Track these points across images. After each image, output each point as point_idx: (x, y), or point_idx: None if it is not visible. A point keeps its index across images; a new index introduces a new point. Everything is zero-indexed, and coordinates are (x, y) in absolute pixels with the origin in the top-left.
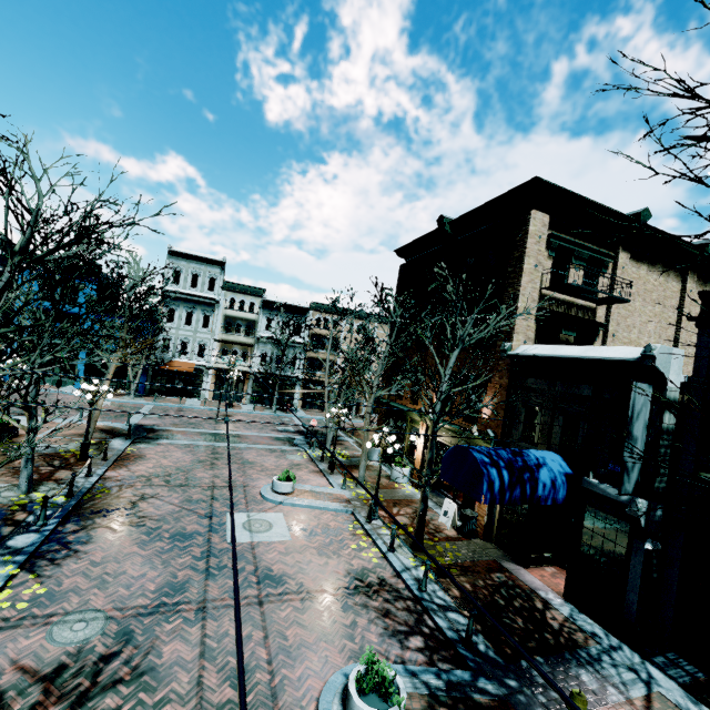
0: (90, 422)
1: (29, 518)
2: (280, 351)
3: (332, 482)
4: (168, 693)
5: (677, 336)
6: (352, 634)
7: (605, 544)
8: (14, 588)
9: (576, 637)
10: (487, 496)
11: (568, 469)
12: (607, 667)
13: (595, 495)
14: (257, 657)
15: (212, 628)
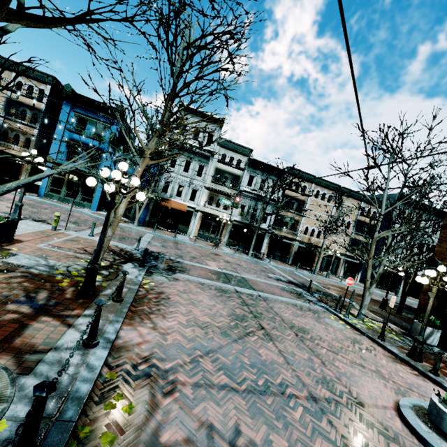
0: (104, 234)
1: None
2: (262, 203)
3: None
4: None
5: None
6: None
7: None
8: None
9: None
10: None
11: None
12: None
13: None
14: None
15: None
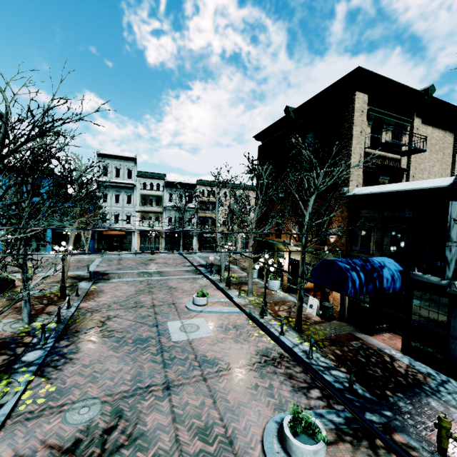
0: (64, 272)
1: (34, 340)
2: (180, 214)
3: (231, 294)
4: (157, 451)
5: (452, 174)
6: (271, 393)
7: (430, 314)
8: (33, 389)
9: (418, 377)
10: (352, 291)
11: (400, 268)
12: (445, 395)
13: (421, 283)
14: (212, 417)
15: (176, 400)
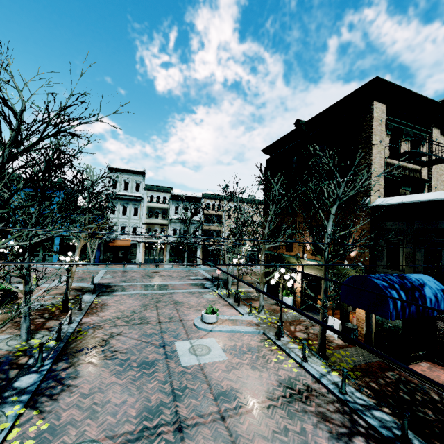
0: (68, 283)
1: (29, 361)
2: (186, 226)
3: (240, 311)
4: None
5: None
6: (305, 440)
7: None
8: (22, 426)
9: None
10: (393, 313)
11: (442, 286)
12: None
13: None
14: None
15: None
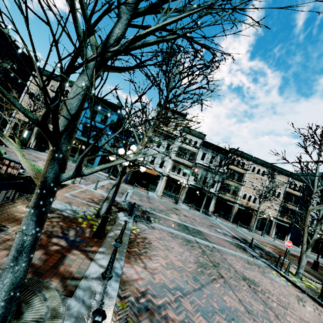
0: (116, 192)
1: None
2: (212, 173)
3: None
4: None
5: None
6: None
7: None
8: None
9: None
10: None
11: None
12: None
13: None
14: None
15: None
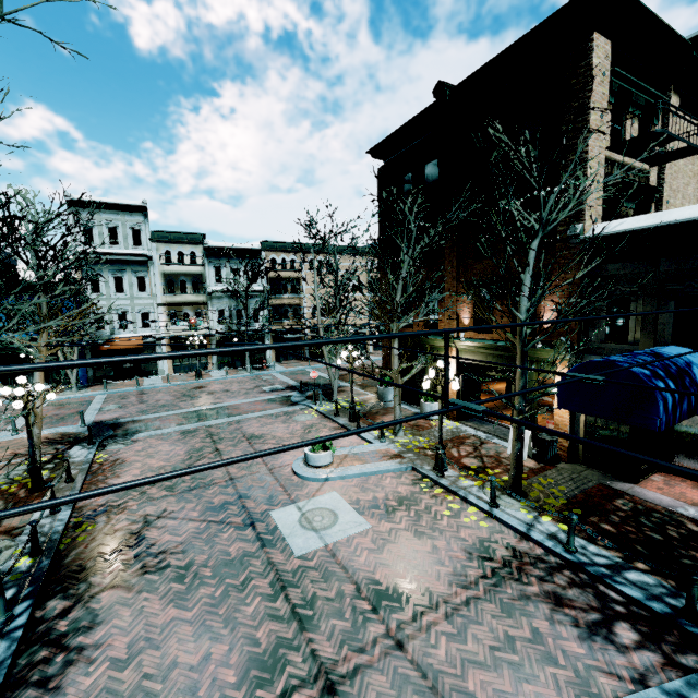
0: (31, 438)
1: None
2: (240, 303)
3: (365, 436)
4: None
5: None
6: (546, 652)
7: None
8: None
9: None
10: (663, 419)
11: None
12: None
13: None
14: None
15: None
